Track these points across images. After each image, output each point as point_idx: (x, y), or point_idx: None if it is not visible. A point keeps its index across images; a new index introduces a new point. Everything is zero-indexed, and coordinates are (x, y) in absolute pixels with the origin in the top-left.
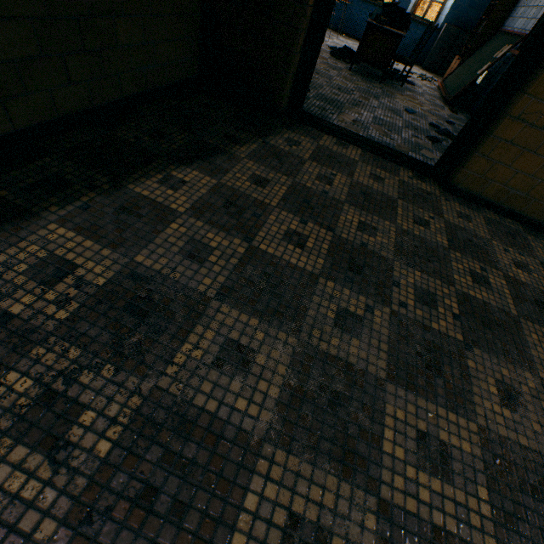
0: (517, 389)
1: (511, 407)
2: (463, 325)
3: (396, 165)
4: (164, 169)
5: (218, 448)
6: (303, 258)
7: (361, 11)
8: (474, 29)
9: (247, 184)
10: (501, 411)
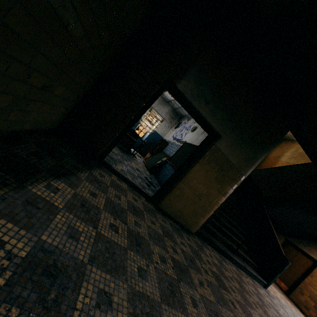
0: (195, 299)
1: (196, 307)
2: (175, 271)
3: (139, 194)
4: (46, 179)
5: None
6: (119, 239)
7: None
8: (155, 146)
9: (88, 195)
10: (194, 310)
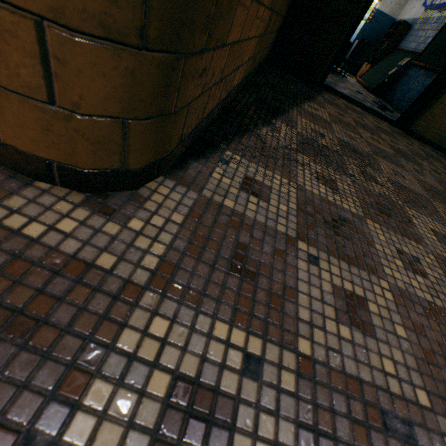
0: None
1: None
2: None
3: (378, 118)
4: (303, 102)
5: (418, 196)
6: (384, 148)
7: None
8: (377, 46)
9: (337, 115)
10: None
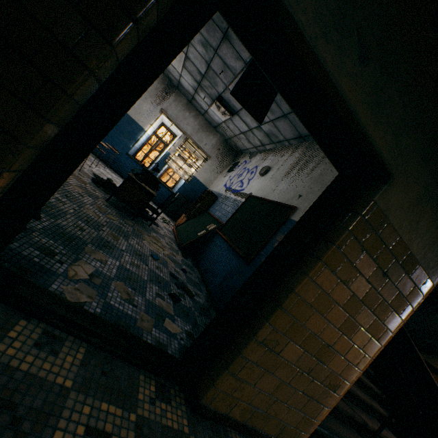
0: None
1: None
2: None
3: (136, 369)
4: None
5: None
6: None
7: (127, 161)
8: (194, 203)
9: None
10: None
